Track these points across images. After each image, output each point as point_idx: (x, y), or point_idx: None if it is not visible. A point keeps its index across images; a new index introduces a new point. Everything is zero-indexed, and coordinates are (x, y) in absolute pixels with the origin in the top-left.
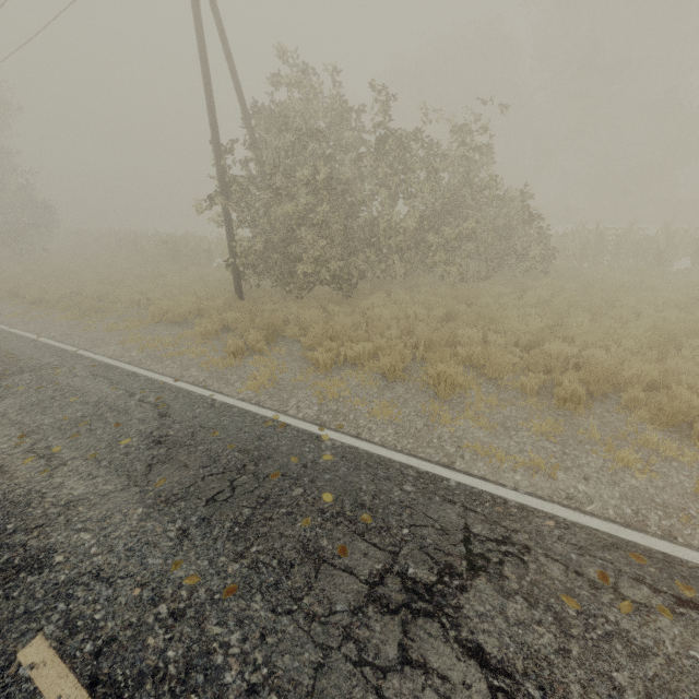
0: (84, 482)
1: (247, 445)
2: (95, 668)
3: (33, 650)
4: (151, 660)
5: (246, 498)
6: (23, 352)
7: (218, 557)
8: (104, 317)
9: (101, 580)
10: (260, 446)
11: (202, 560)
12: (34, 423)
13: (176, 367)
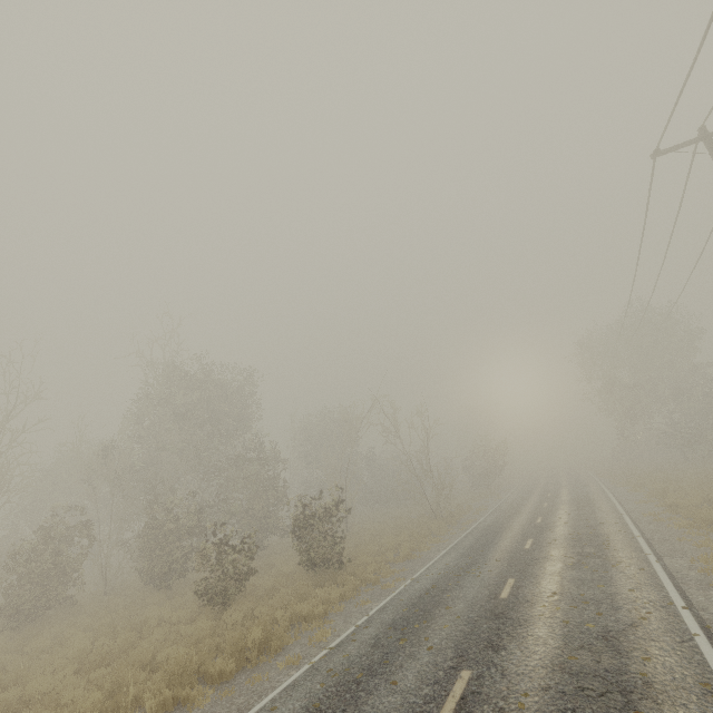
0: (547, 631)
1: (657, 682)
2: (467, 695)
3: (466, 672)
4: (478, 711)
5: (599, 705)
6: (616, 543)
7: (542, 711)
8: (711, 531)
9: (501, 672)
10: (666, 691)
11: (535, 704)
12: (567, 589)
13: (710, 599)
